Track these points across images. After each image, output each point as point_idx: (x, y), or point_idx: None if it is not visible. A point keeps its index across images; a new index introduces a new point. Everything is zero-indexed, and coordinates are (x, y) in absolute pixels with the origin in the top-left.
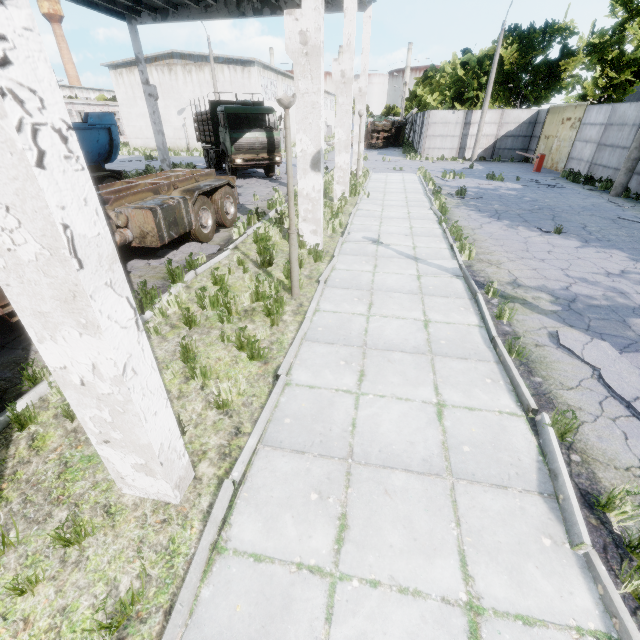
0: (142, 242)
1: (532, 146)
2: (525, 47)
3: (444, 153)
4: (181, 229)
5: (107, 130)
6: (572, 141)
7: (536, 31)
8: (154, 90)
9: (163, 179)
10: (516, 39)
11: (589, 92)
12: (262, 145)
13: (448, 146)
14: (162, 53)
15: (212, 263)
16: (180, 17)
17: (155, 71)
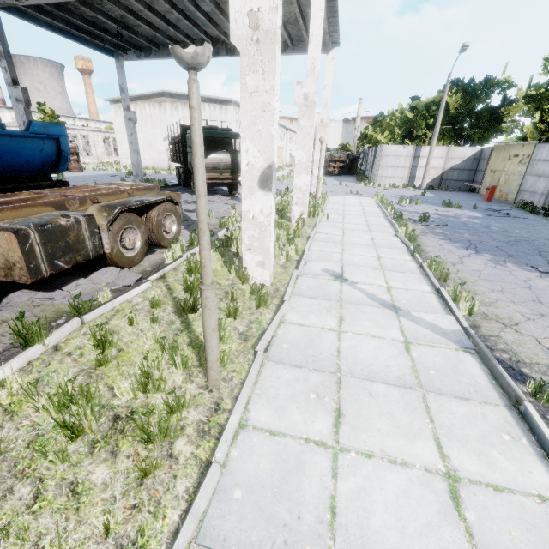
0: (8, 275)
1: (477, 178)
2: (468, 95)
3: (395, 181)
4: (79, 256)
5: (55, 140)
6: (522, 175)
7: (477, 84)
8: (133, 115)
9: (87, 191)
10: (460, 89)
11: (529, 134)
12: (226, 165)
13: (399, 175)
14: (155, 92)
15: (116, 302)
16: (161, 55)
17: (148, 106)
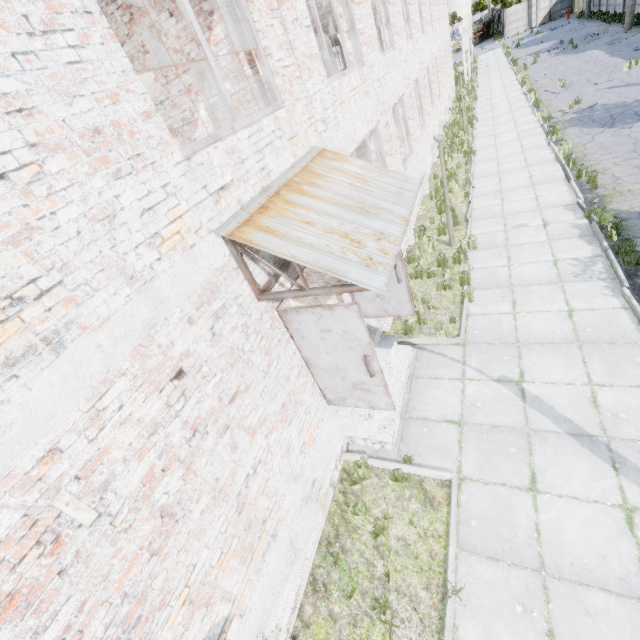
0: None
1: (573, 3)
2: None
3: (519, 30)
4: None
5: None
6: None
7: None
8: None
9: None
10: None
11: None
12: None
13: (520, 25)
14: None
15: None
16: None
17: None
